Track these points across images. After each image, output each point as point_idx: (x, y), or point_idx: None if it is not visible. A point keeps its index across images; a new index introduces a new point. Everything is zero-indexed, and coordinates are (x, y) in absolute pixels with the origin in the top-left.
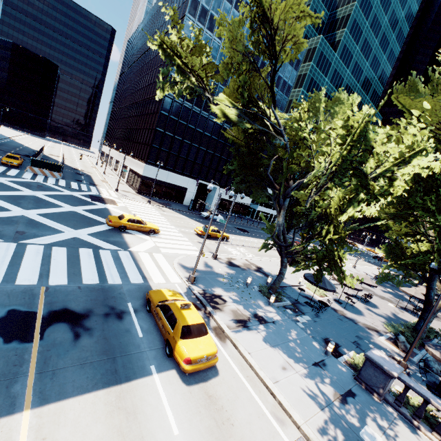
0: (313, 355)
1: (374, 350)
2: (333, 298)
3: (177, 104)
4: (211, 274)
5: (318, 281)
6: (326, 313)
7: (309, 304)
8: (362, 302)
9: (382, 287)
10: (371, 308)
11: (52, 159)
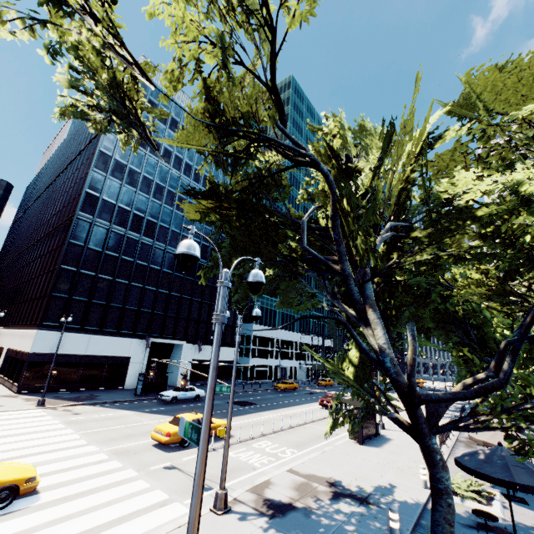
0: None
1: None
2: (499, 493)
3: (99, 229)
4: None
5: None
6: None
7: None
8: None
9: None
10: None
11: None
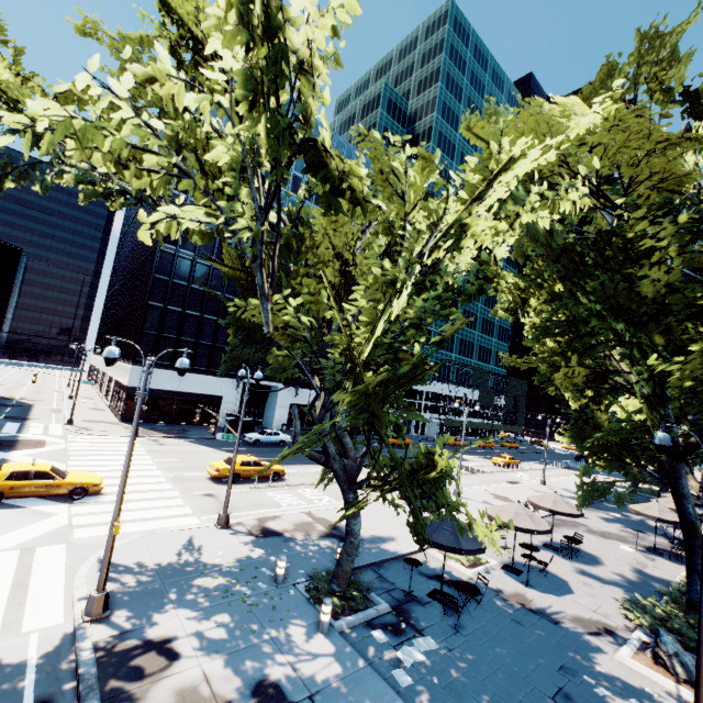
0: None
1: None
2: (502, 563)
3: (184, 261)
4: (184, 573)
5: (419, 537)
6: (481, 611)
7: (439, 596)
8: (565, 556)
9: (602, 512)
10: (586, 567)
11: None
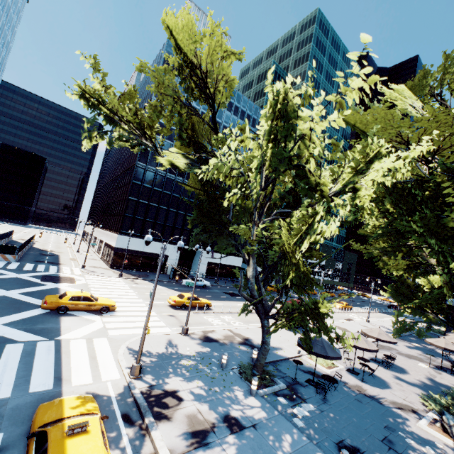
0: None
1: None
2: (346, 368)
3: (150, 173)
4: (172, 358)
5: (309, 347)
6: (337, 393)
7: (312, 382)
8: (384, 367)
9: (407, 342)
10: (398, 374)
11: (19, 243)
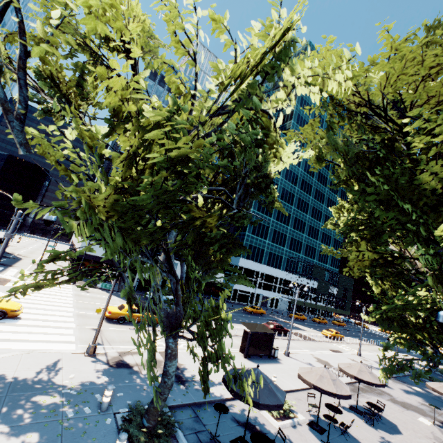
0: None
1: None
2: (309, 420)
3: None
4: (31, 389)
5: (206, 386)
6: None
7: None
8: (367, 421)
9: (405, 385)
10: (385, 435)
11: None
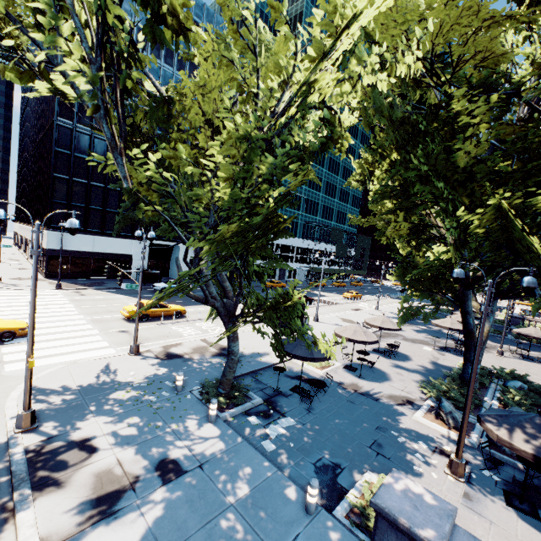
0: (274, 530)
1: (393, 478)
2: (344, 365)
3: (82, 135)
4: (102, 390)
5: (280, 353)
6: (327, 397)
7: (298, 390)
8: (387, 357)
9: (414, 326)
10: (400, 363)
11: None
